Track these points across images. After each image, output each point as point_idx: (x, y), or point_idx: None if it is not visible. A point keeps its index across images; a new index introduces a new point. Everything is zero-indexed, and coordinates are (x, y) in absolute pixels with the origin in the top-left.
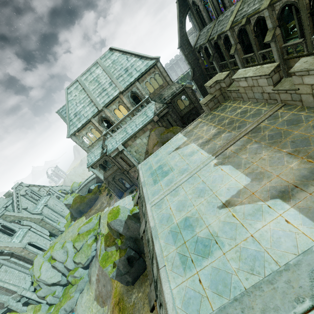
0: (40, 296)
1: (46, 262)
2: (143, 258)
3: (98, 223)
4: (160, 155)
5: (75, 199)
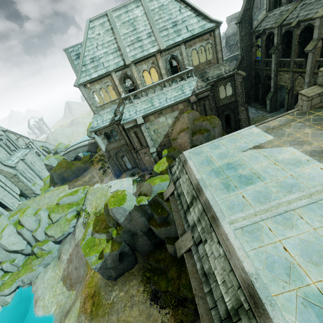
0: None
1: (11, 225)
2: (135, 255)
3: (84, 198)
4: (223, 148)
5: (60, 163)
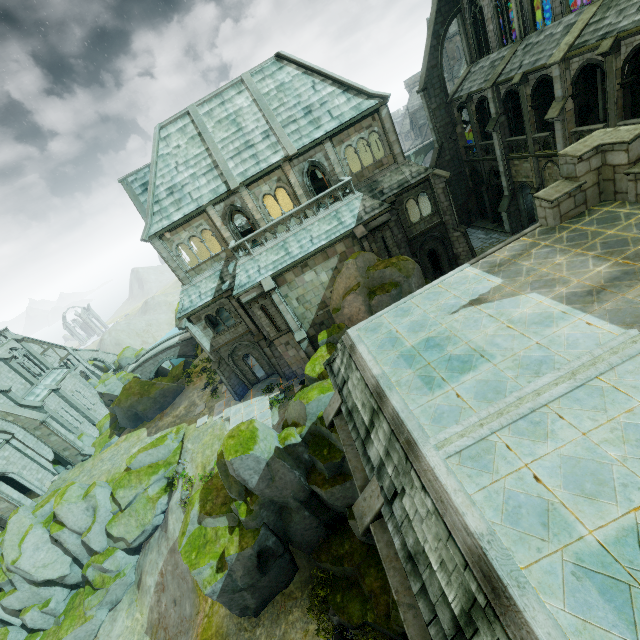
0: (11, 607)
1: (39, 527)
2: (290, 553)
3: (180, 450)
4: (418, 313)
5: (128, 386)
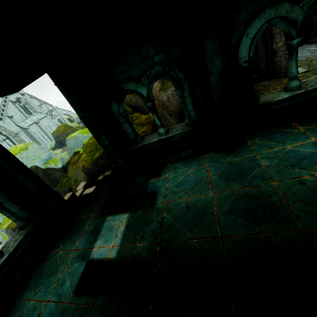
0: None
1: None
2: None
3: None
4: None
5: (59, 126)
